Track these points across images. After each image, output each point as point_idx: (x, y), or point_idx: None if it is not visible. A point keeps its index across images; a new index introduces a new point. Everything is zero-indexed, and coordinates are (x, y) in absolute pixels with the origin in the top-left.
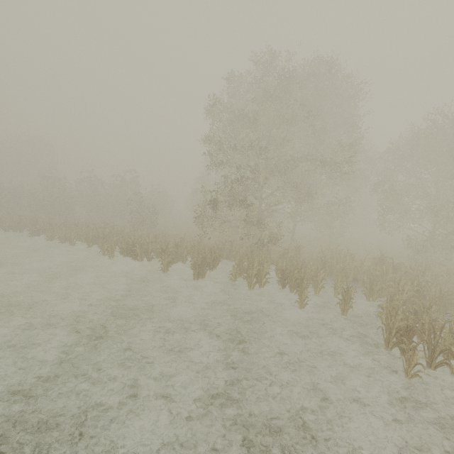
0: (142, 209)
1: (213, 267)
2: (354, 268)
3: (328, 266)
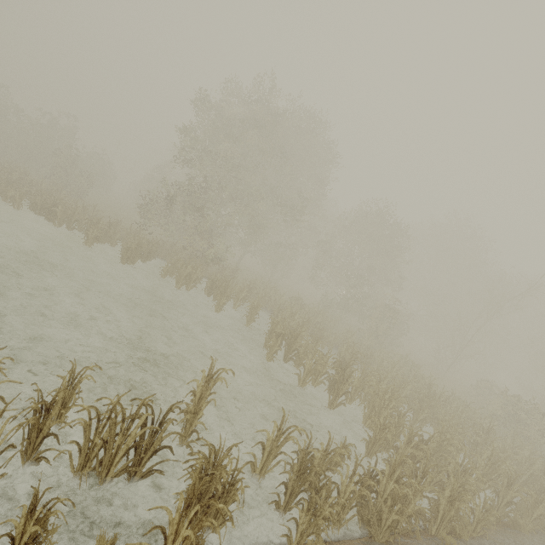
0: (72, 170)
1: (145, 260)
2: (274, 300)
3: (254, 291)
